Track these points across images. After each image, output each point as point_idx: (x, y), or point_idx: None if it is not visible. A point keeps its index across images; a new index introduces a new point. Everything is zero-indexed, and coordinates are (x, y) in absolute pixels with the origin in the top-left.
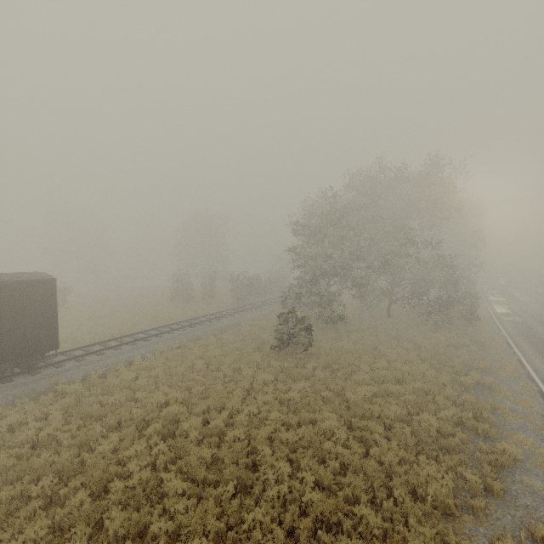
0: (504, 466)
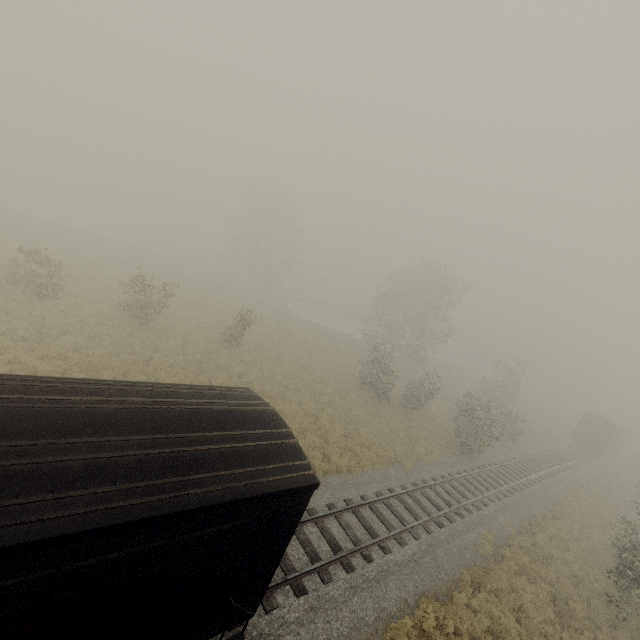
0: None
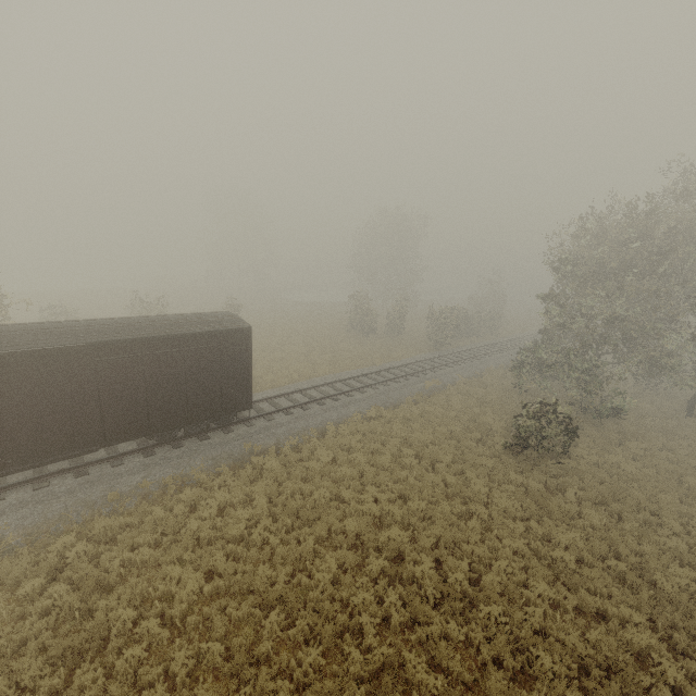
0: None
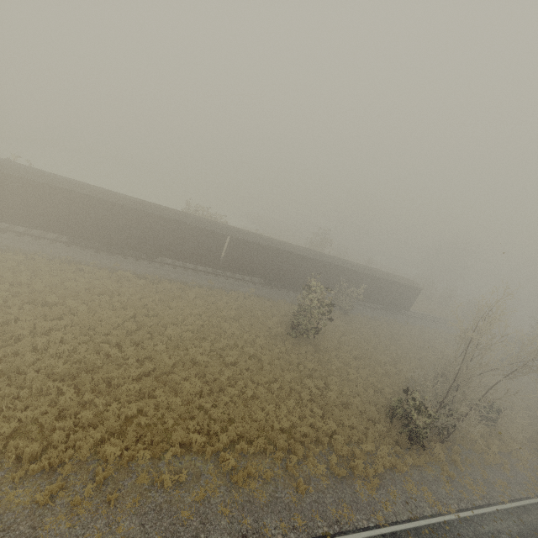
0: None
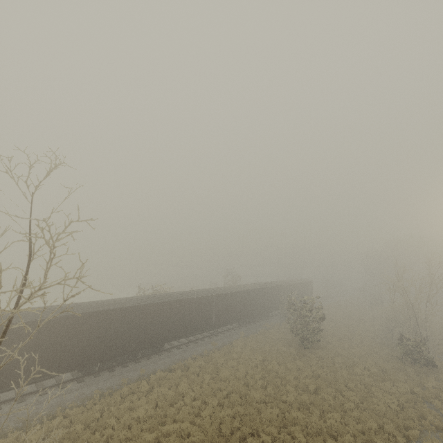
0: None
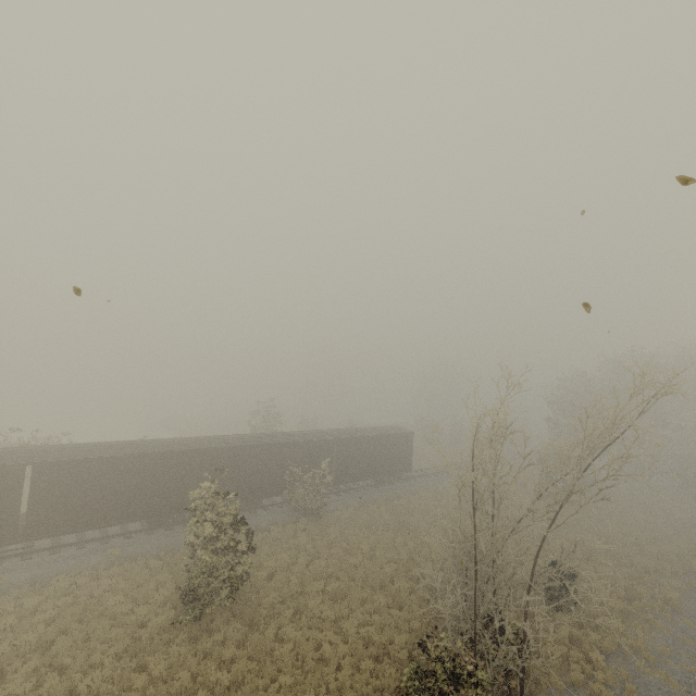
0: (694, 572)
